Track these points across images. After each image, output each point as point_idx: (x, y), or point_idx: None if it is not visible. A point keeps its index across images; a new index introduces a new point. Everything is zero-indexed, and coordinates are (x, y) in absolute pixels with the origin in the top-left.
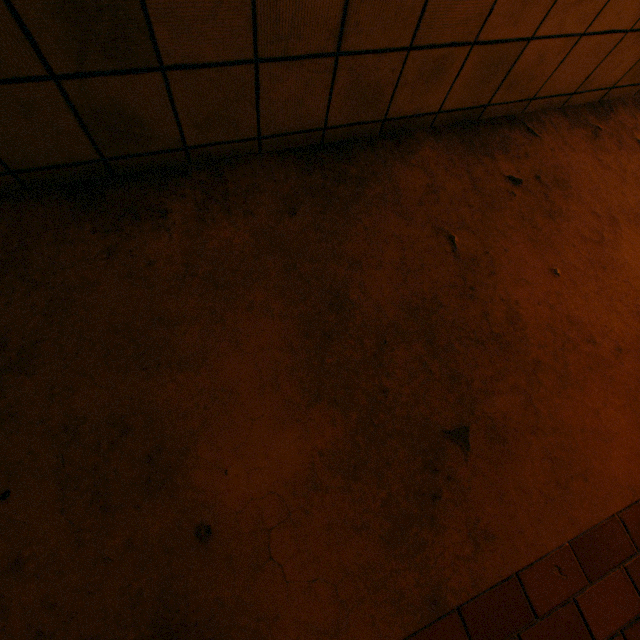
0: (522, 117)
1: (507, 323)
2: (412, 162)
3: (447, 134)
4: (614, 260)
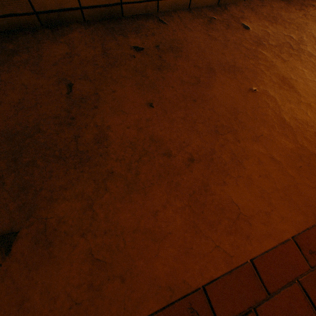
0: (157, 14)
1: (94, 142)
2: (61, 40)
3: (96, 24)
4: (205, 95)
